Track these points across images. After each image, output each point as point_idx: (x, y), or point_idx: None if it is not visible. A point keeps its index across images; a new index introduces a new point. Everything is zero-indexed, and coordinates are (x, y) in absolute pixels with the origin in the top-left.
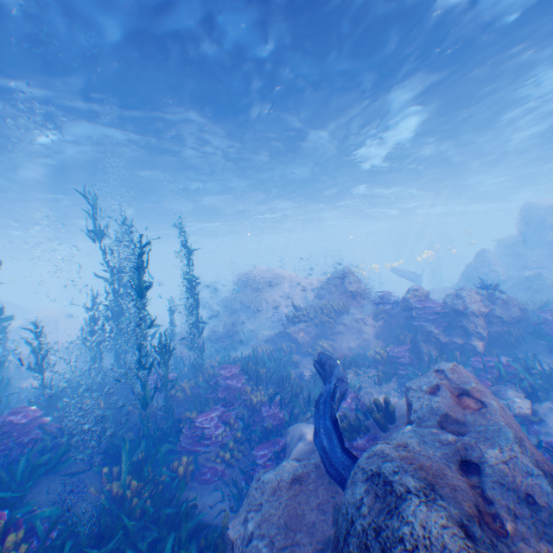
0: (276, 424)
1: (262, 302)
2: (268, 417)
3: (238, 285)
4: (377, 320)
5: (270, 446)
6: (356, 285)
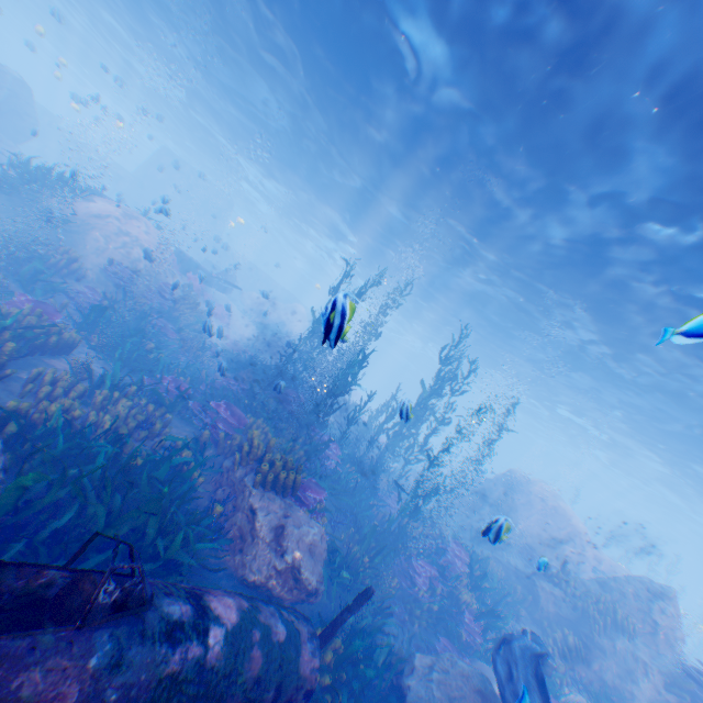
0: (466, 643)
1: (518, 519)
2: (464, 628)
3: (505, 477)
4: (667, 691)
5: (455, 650)
6: (669, 623)
